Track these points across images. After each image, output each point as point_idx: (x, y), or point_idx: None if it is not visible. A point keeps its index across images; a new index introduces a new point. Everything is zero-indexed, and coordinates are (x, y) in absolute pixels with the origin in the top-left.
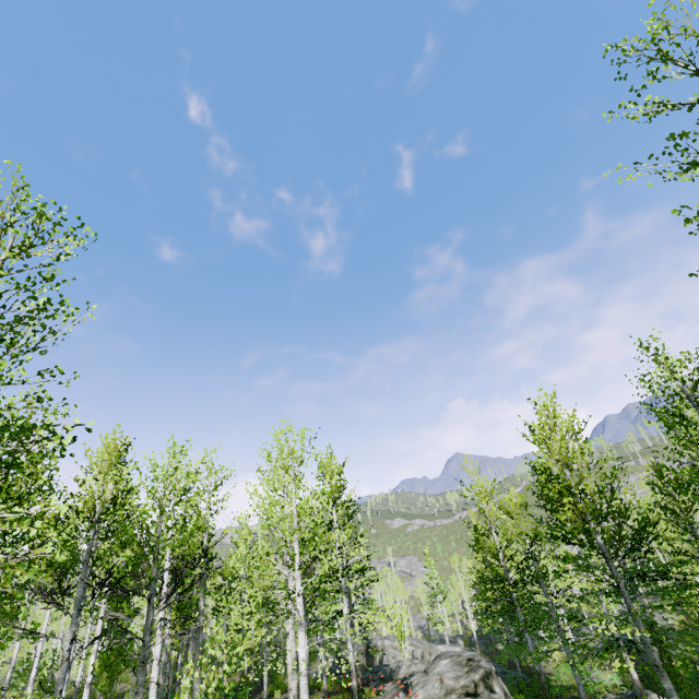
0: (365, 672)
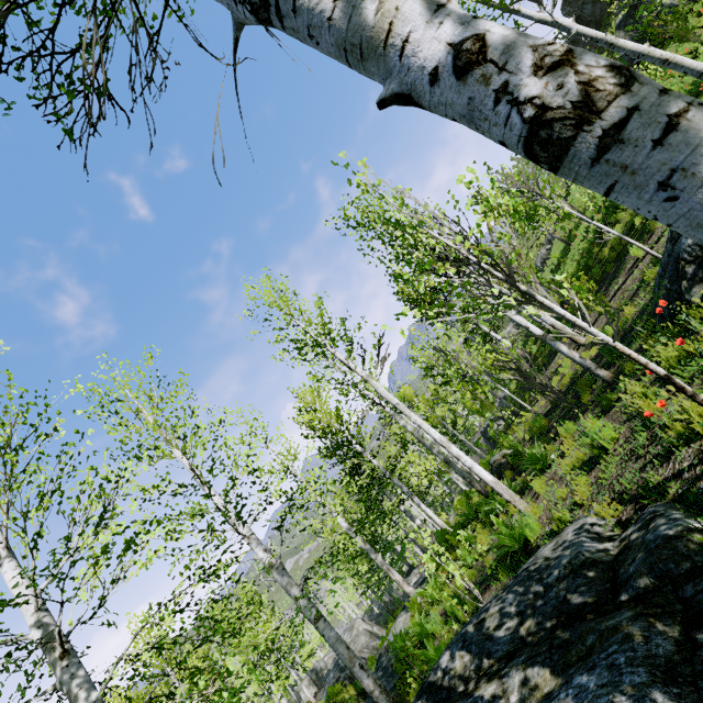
0: None
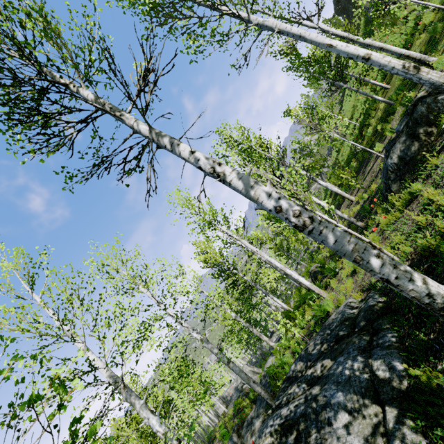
0: None
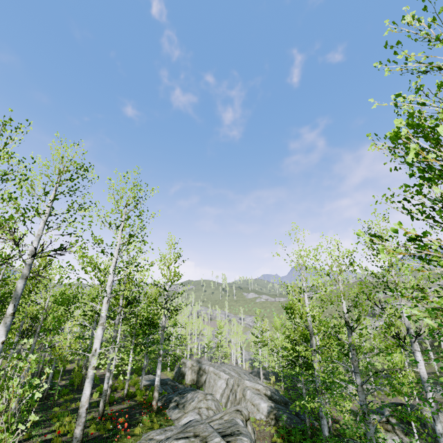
0: (193, 385)
